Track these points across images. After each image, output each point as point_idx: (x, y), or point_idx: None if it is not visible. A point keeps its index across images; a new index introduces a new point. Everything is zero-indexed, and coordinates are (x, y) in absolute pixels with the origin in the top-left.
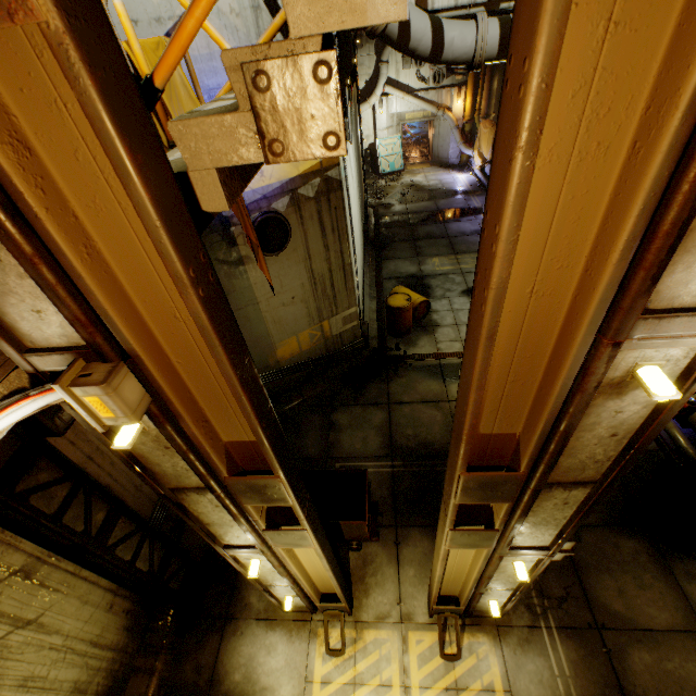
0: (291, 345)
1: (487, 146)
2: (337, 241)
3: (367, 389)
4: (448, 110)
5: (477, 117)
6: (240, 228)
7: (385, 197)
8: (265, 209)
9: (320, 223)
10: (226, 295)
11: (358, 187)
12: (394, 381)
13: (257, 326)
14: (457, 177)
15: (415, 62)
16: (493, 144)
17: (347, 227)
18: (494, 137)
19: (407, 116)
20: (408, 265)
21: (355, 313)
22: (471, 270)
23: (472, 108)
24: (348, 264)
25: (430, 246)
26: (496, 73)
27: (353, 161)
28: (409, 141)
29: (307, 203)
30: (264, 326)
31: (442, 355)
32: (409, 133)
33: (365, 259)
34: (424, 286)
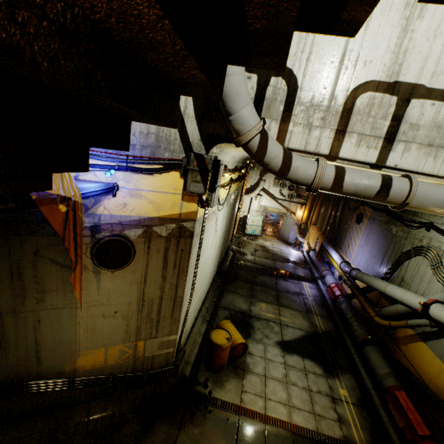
0: (97, 355)
1: (313, 240)
2: (176, 276)
3: (155, 429)
4: (293, 213)
5: (309, 223)
6: (87, 240)
7: (243, 247)
8: (118, 232)
9: (164, 257)
10: (45, 291)
11: (222, 237)
12: (186, 428)
13: (66, 329)
14: (291, 251)
15: (280, 185)
16: (317, 240)
17: (188, 267)
18: (318, 237)
19: (269, 209)
20: (242, 302)
21: (173, 340)
22: (288, 323)
23: (307, 217)
24: (180, 297)
25: (262, 292)
26: (323, 205)
27: (222, 221)
28: (268, 222)
29: (158, 239)
30: (75, 331)
31: (243, 409)
32: (269, 217)
33: (213, 285)
34: (249, 325)
